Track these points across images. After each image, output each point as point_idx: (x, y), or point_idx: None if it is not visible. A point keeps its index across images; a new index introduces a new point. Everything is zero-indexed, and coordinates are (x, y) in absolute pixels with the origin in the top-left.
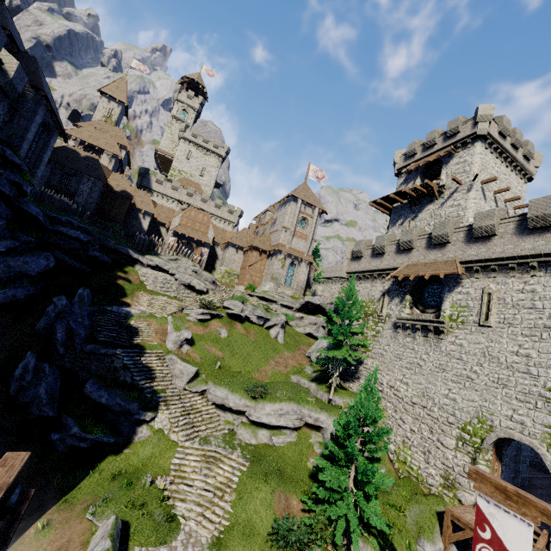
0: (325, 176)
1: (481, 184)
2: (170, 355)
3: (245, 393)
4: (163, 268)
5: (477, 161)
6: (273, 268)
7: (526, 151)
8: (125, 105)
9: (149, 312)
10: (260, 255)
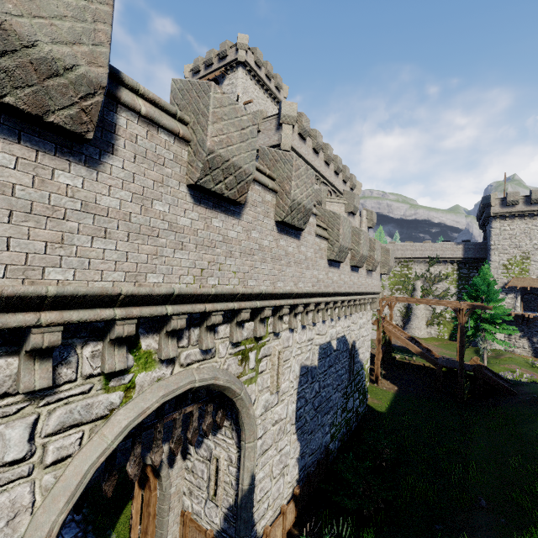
0: None
1: (244, 105)
2: None
3: None
4: None
5: (240, 84)
6: None
7: (276, 82)
8: None
9: None
10: None
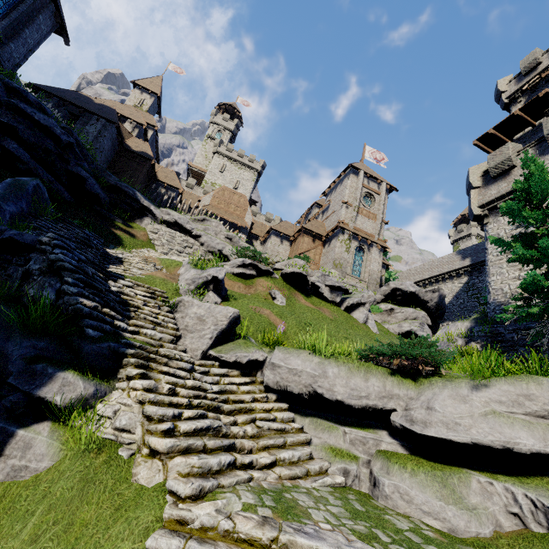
0: (384, 158)
1: None
2: (177, 297)
3: (373, 362)
4: (183, 226)
5: None
6: (334, 251)
7: None
8: (157, 96)
9: None
10: (313, 241)
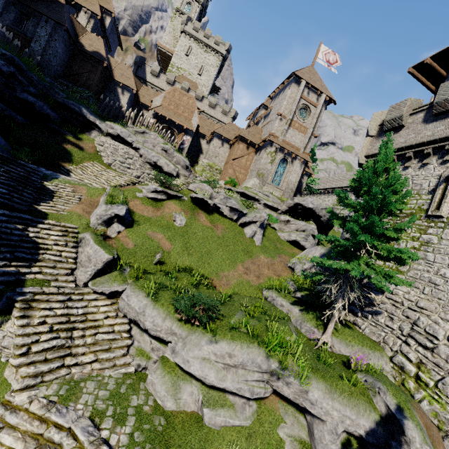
0: (337, 61)
1: None
2: (85, 232)
3: (176, 308)
4: (125, 139)
5: None
6: (260, 162)
7: None
8: None
9: (89, 181)
10: (247, 148)
